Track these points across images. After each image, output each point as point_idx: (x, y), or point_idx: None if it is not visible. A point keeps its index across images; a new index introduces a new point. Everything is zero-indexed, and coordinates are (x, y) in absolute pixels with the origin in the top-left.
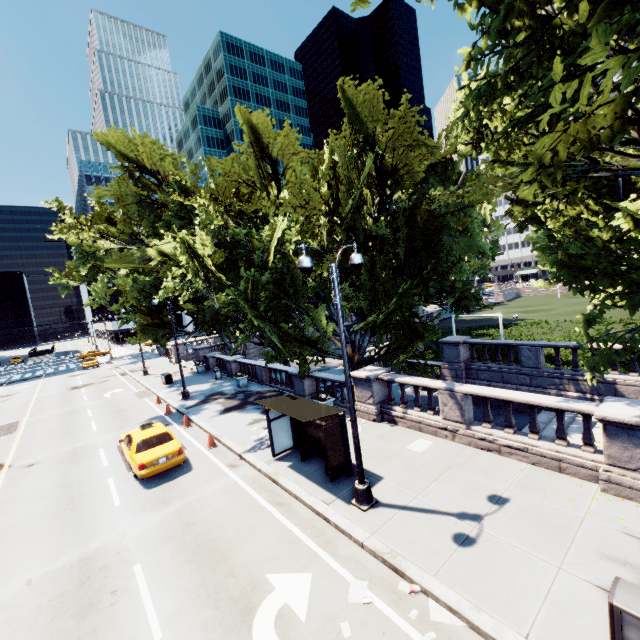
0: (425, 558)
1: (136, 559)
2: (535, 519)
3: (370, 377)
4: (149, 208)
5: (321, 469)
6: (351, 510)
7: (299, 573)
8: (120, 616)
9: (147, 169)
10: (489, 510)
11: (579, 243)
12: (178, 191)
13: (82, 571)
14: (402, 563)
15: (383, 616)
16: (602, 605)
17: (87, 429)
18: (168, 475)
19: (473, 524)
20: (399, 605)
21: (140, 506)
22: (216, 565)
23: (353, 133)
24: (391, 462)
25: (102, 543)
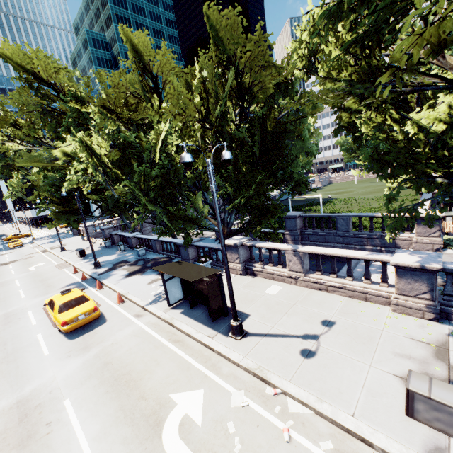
0: (283, 369)
1: (65, 395)
2: (353, 334)
3: (237, 244)
4: (50, 115)
5: (205, 313)
6: (229, 340)
7: (194, 391)
8: (55, 442)
9: (44, 80)
10: (323, 331)
11: (386, 142)
12: (74, 100)
13: (20, 411)
14: (267, 375)
15: (256, 414)
16: (398, 387)
17: (16, 297)
18: (87, 327)
19: (313, 342)
20: (267, 404)
21: (66, 354)
22: (130, 392)
23: (218, 54)
24: (254, 303)
25: (36, 386)
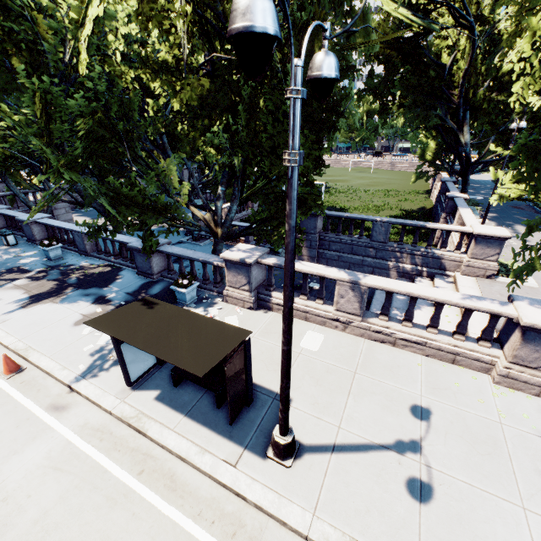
0: None
1: None
2: (466, 435)
3: (251, 262)
4: None
5: (206, 397)
6: (271, 470)
7: None
8: None
9: None
10: (421, 431)
11: None
12: None
13: None
14: None
15: None
16: None
17: None
18: None
19: (417, 459)
20: None
21: None
22: None
23: None
24: (291, 371)
25: None
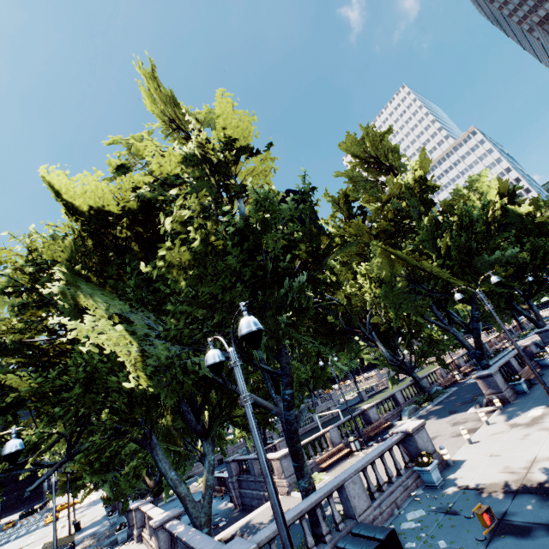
0: None
1: None
2: None
3: (132, 508)
4: None
5: None
6: None
7: None
8: None
9: None
10: None
11: None
12: None
13: None
14: None
15: None
16: None
17: None
18: None
19: None
20: None
21: None
22: None
23: None
24: None
25: None
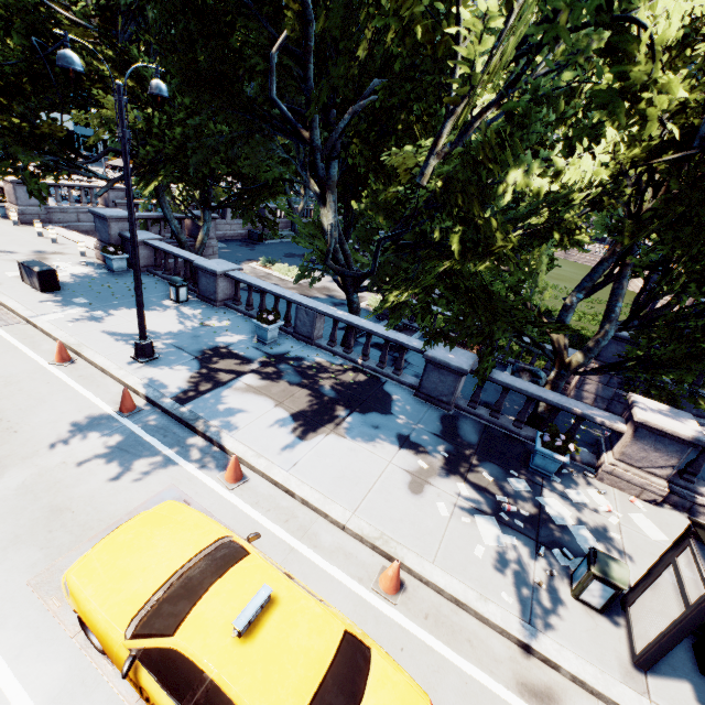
0: None
1: None
2: None
3: None
4: None
5: None
6: None
7: None
8: None
9: None
10: None
11: None
12: None
13: None
14: None
15: None
16: None
17: None
18: None
19: None
20: None
21: None
22: None
23: None
24: None
25: None
